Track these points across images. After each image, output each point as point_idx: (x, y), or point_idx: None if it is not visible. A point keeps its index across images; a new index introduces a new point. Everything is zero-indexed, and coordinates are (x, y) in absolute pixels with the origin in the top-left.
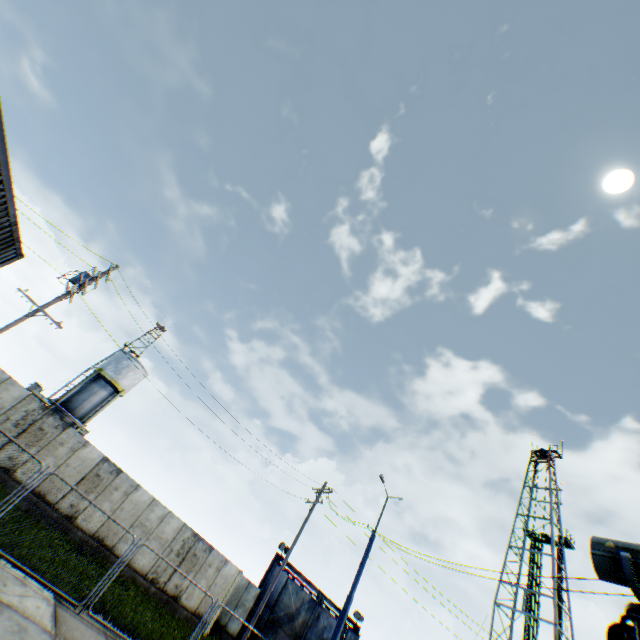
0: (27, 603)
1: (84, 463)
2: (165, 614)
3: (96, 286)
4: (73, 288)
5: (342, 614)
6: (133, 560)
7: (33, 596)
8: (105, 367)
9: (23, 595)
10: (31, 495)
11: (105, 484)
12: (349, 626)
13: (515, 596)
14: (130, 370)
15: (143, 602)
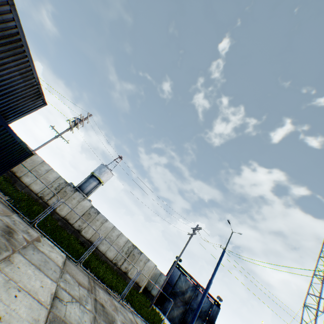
0: (51, 254)
1: (83, 208)
2: (120, 278)
3: (83, 125)
4: (72, 124)
5: (206, 289)
6: (106, 253)
7: (55, 253)
8: (94, 171)
9: (50, 251)
10: (62, 219)
11: (92, 218)
12: (214, 303)
13: (318, 303)
14: (105, 173)
15: (109, 270)
